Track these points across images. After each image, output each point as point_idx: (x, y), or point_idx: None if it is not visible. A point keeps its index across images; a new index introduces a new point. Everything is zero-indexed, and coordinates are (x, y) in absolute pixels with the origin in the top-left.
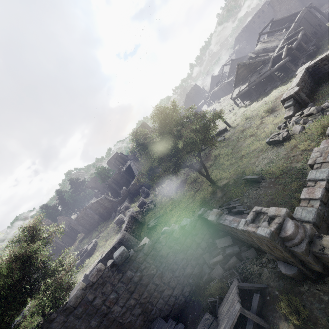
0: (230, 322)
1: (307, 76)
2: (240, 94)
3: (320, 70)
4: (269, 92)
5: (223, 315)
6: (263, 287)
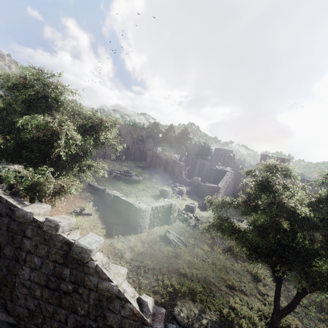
0: None
1: None
2: None
3: None
4: None
5: None
6: None
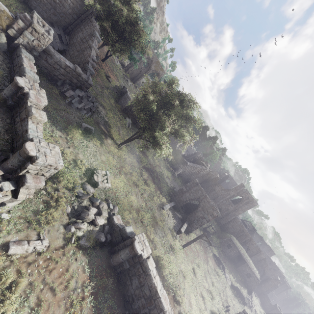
0: None
1: None
2: None
3: None
4: None
5: None
6: None
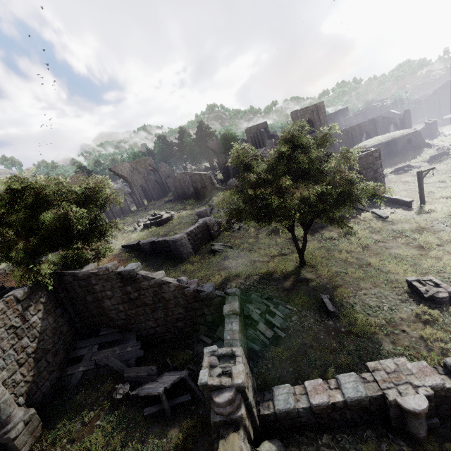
0: (151, 390)
1: None
2: None
3: None
4: None
5: (159, 381)
6: (200, 398)
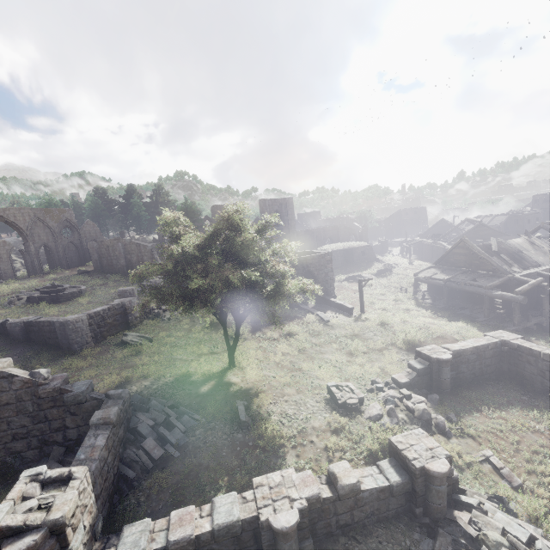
0: None
1: (491, 352)
2: (429, 282)
3: (518, 362)
4: (460, 318)
5: None
6: None
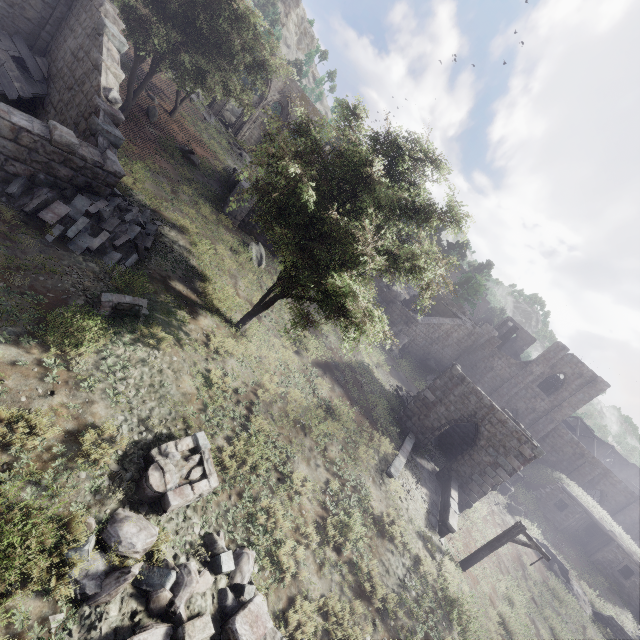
0: None
1: None
2: None
3: None
4: None
5: None
6: None
